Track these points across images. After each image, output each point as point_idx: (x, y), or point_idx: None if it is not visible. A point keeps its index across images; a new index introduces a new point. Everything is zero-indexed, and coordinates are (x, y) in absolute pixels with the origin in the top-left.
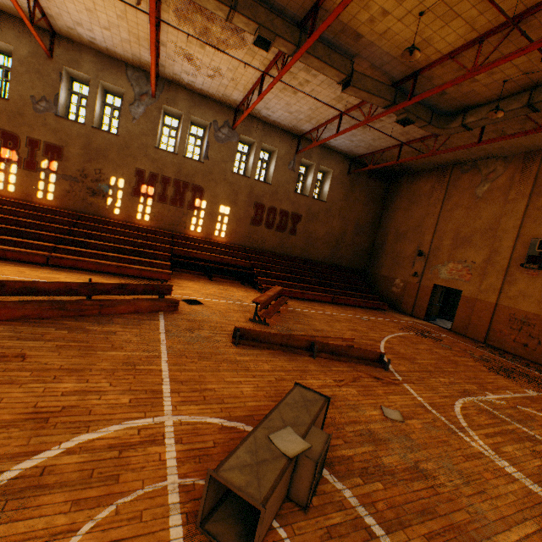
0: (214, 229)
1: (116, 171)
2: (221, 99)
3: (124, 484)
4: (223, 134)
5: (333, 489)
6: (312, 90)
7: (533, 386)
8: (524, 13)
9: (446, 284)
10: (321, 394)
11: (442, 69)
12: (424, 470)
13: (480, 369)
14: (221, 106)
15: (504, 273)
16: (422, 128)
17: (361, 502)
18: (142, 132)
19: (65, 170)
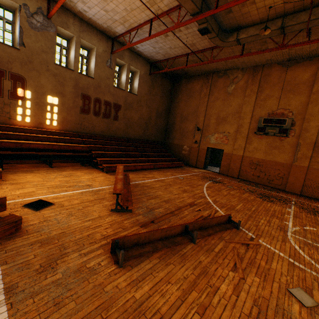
0: (45, 118)
1: None
2: None
3: None
4: (37, 21)
5: None
6: None
7: (284, 204)
8: None
9: (215, 147)
10: None
11: None
12: None
13: (259, 201)
14: None
15: (246, 138)
16: (211, 39)
17: None
18: None
19: None
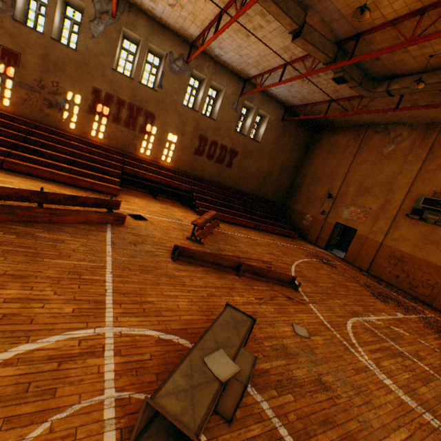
0: (162, 154)
1: (73, 86)
2: (179, 31)
3: (61, 399)
4: (177, 66)
5: (253, 401)
6: (264, 36)
7: (401, 310)
8: None
9: (346, 223)
10: (248, 315)
11: (382, 34)
12: (325, 382)
13: (364, 294)
14: (178, 38)
15: (392, 219)
16: (352, 88)
17: (276, 414)
18: (101, 52)
19: (22, 78)
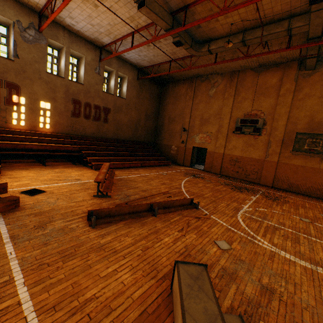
0: (38, 122)
1: None
2: None
3: None
4: (30, 35)
5: None
6: (111, 6)
7: (251, 194)
8: None
9: (199, 146)
10: (199, 264)
11: (202, 7)
12: (267, 286)
13: (230, 191)
14: (22, 6)
15: (226, 137)
16: (186, 50)
17: None
18: None
19: None
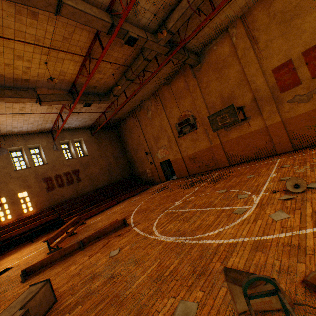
0: (22, 209)
1: None
2: None
3: None
4: None
5: None
6: (31, 109)
7: (199, 184)
8: (89, 51)
9: (163, 160)
10: (45, 280)
11: (83, 79)
12: (115, 274)
13: (180, 191)
14: None
15: (176, 143)
16: (100, 103)
17: None
18: None
19: None
